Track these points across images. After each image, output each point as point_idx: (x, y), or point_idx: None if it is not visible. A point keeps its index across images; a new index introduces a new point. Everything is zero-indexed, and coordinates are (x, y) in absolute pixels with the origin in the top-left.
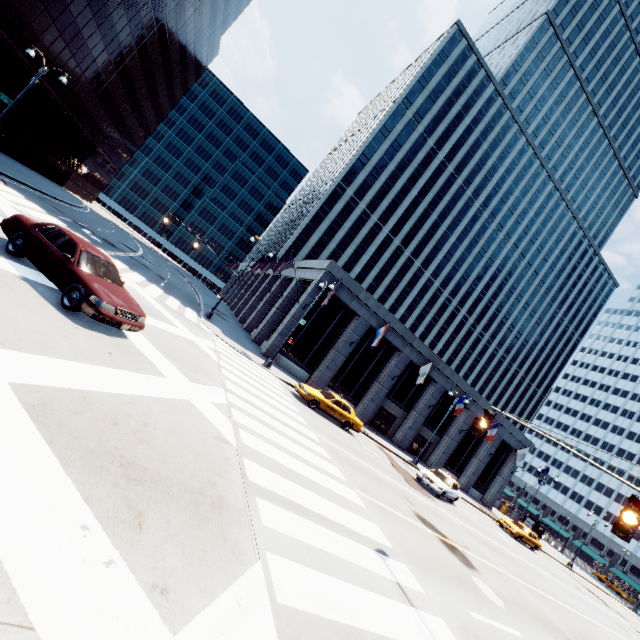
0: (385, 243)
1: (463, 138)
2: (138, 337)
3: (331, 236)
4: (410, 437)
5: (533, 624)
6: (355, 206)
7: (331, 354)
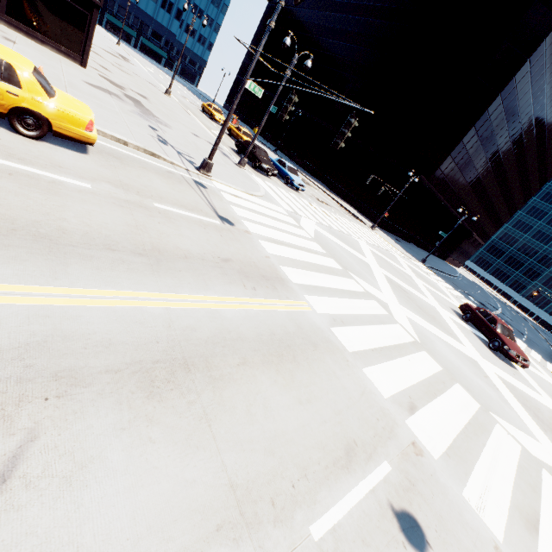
0: None
1: None
2: (522, 371)
3: None
4: None
5: None
6: None
7: None
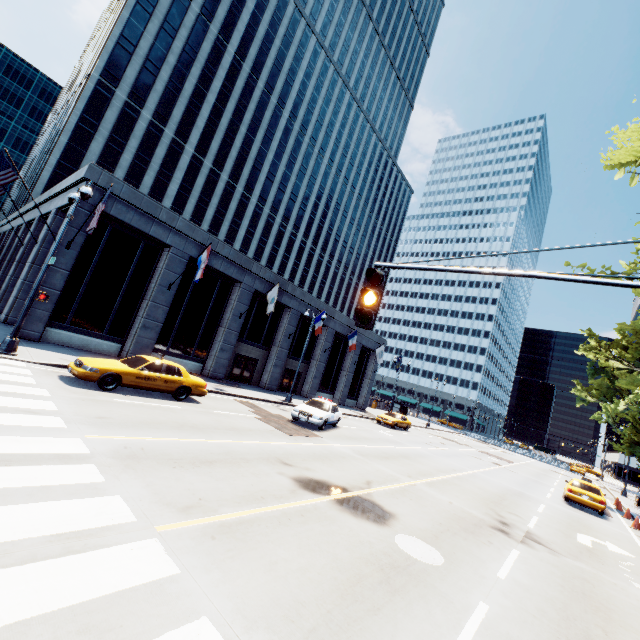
0: (194, 166)
1: (251, 29)
2: None
3: (113, 161)
4: (278, 375)
5: (471, 549)
6: (136, 116)
7: (144, 307)
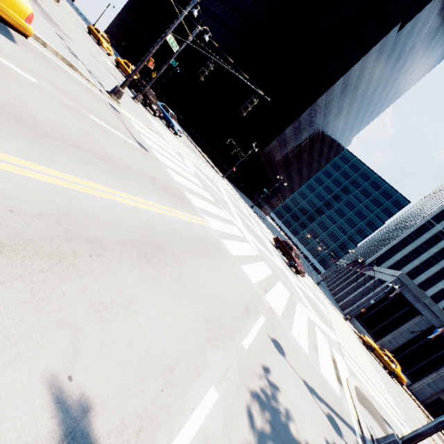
0: None
1: None
2: (301, 279)
3: (416, 255)
4: None
5: None
6: (443, 237)
7: (393, 333)
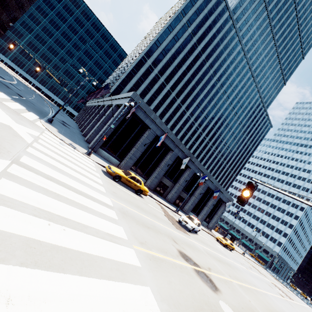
0: (167, 94)
1: (211, 40)
2: None
3: (138, 87)
4: (175, 197)
5: None
6: (152, 71)
7: (133, 150)
